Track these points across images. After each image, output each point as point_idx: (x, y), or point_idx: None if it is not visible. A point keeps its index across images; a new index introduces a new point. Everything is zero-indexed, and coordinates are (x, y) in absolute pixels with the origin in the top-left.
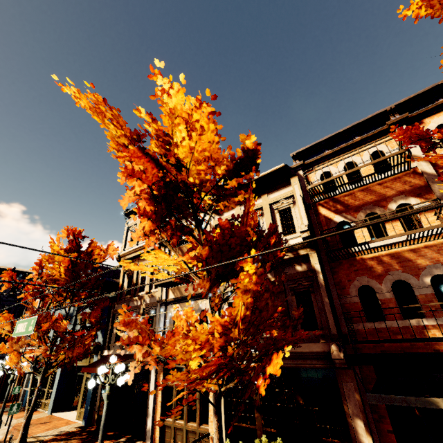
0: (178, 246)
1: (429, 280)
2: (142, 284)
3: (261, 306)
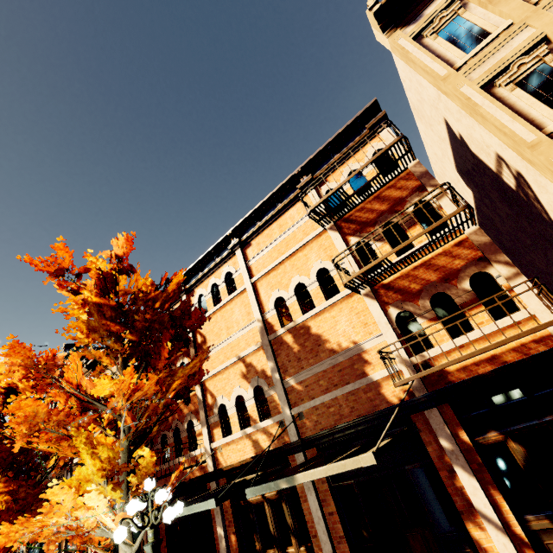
0: None
1: (186, 425)
2: None
3: (23, 496)
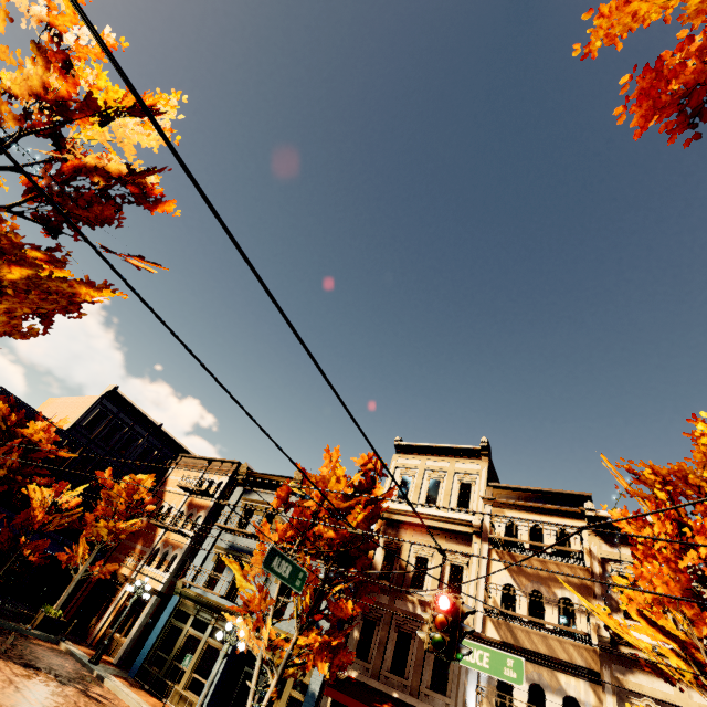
0: (509, 551)
1: None
2: (418, 575)
3: None
